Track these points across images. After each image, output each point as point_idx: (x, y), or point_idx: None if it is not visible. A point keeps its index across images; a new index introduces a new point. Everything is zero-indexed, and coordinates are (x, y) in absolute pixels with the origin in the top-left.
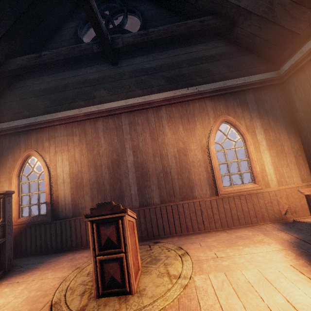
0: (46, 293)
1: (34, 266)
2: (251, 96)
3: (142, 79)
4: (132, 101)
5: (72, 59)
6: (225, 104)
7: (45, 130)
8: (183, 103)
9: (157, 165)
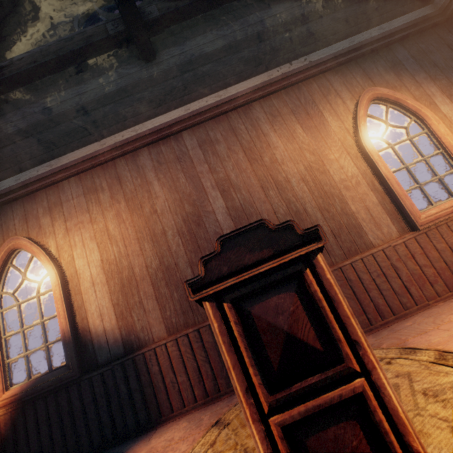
0: None
1: None
2: (403, 51)
3: (203, 71)
4: (197, 105)
5: (72, 57)
6: (364, 74)
7: (40, 196)
8: (290, 89)
9: (275, 204)
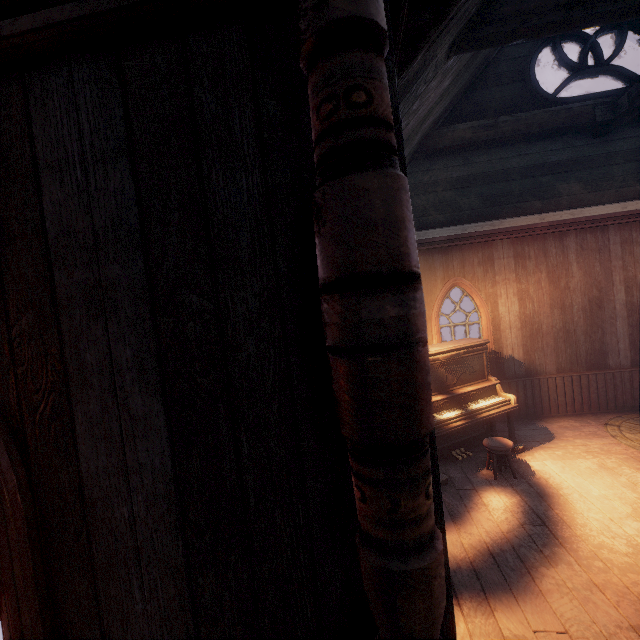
0: (639, 456)
1: (519, 433)
2: None
3: None
4: (634, 206)
5: (549, 131)
6: None
7: (477, 248)
8: None
9: None
